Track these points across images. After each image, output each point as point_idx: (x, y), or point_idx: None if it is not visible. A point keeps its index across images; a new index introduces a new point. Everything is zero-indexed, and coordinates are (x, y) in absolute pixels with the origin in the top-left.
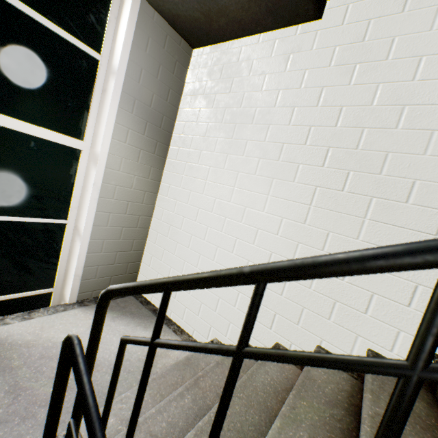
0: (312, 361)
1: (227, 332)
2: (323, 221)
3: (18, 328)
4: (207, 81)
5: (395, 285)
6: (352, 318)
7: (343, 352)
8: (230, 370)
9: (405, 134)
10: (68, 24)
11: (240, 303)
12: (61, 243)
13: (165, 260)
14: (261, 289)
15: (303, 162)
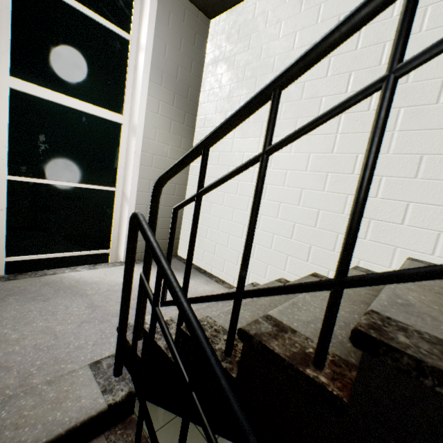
0: (318, 118)
1: (265, 274)
2: (351, 145)
3: (87, 273)
4: (225, 46)
5: (432, 188)
6: (389, 232)
7: (381, 267)
8: (259, 169)
9: (430, 35)
10: (102, 10)
11: (275, 244)
12: (113, 209)
13: (202, 222)
14: (276, 95)
15: (326, 94)
